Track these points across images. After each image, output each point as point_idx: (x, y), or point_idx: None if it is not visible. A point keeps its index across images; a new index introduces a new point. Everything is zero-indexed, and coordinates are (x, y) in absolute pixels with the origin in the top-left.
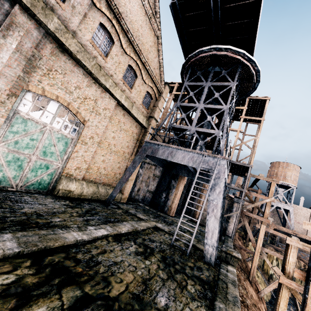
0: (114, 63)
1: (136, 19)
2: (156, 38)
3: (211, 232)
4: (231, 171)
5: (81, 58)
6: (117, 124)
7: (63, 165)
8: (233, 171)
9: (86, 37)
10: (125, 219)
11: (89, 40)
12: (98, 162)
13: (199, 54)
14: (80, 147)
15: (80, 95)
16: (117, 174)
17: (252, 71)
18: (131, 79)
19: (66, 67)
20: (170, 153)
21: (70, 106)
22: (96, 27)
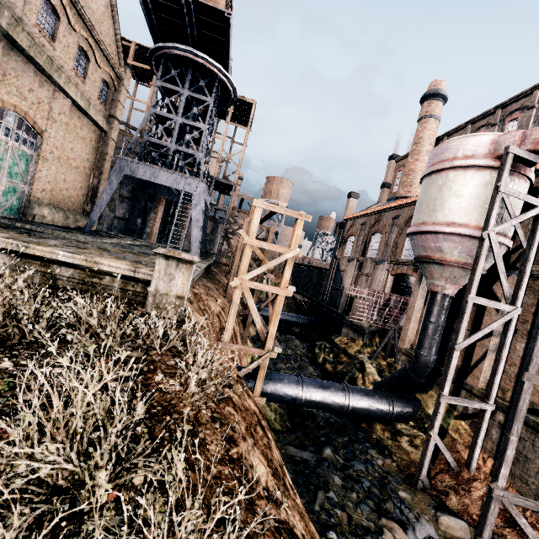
0: (63, 48)
1: None
2: None
3: (195, 238)
4: (217, 190)
5: (33, 54)
6: (74, 130)
7: (29, 187)
8: (220, 190)
9: (32, 22)
10: None
11: (36, 25)
12: (60, 182)
13: (173, 49)
14: (42, 165)
15: (34, 101)
16: (80, 196)
17: (229, 87)
18: (82, 64)
19: (18, 67)
20: (153, 174)
21: (27, 116)
22: (40, 4)
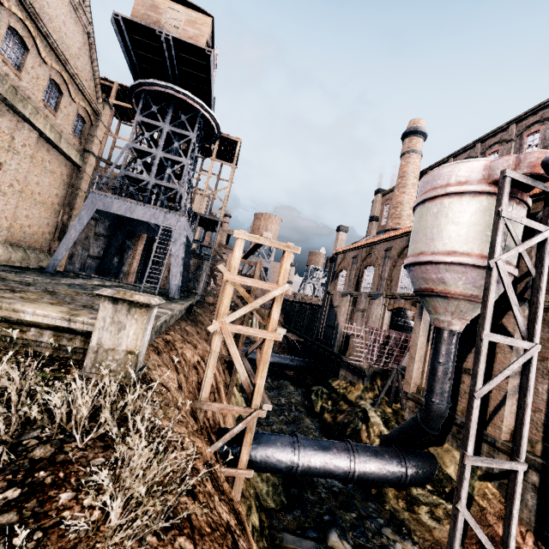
0: (31, 79)
1: (57, 13)
2: (86, 35)
3: (175, 276)
4: (203, 226)
5: None
6: (41, 164)
7: None
8: (205, 226)
9: None
10: None
11: None
12: (20, 218)
13: (153, 85)
14: None
15: None
16: (46, 233)
17: (212, 123)
18: (54, 97)
19: None
20: (129, 208)
21: None
22: (4, 33)
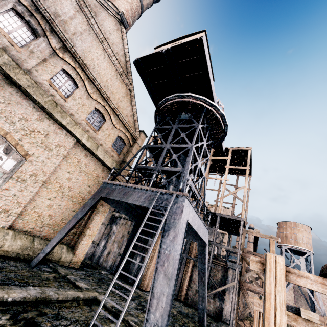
0: (77, 104)
1: (105, 72)
2: (128, 91)
3: (157, 300)
4: (226, 230)
5: (32, 92)
6: (76, 164)
7: None
8: (228, 229)
9: (43, 77)
10: (44, 285)
11: (47, 80)
12: (40, 207)
13: (166, 102)
14: (14, 184)
15: (25, 127)
16: None
17: (217, 115)
18: (99, 122)
19: (12, 98)
20: (127, 193)
21: (8, 136)
22: (57, 71)
